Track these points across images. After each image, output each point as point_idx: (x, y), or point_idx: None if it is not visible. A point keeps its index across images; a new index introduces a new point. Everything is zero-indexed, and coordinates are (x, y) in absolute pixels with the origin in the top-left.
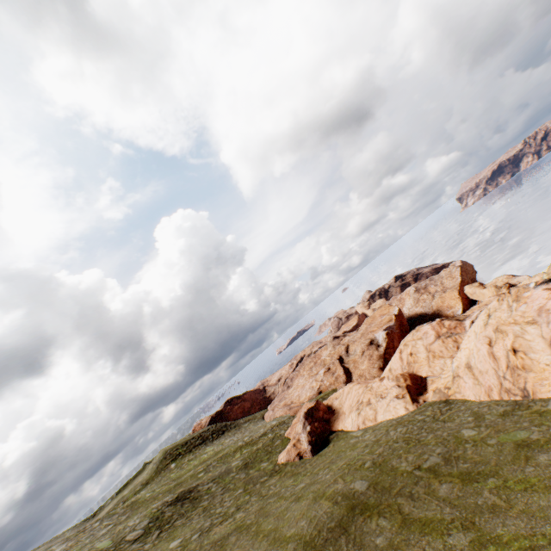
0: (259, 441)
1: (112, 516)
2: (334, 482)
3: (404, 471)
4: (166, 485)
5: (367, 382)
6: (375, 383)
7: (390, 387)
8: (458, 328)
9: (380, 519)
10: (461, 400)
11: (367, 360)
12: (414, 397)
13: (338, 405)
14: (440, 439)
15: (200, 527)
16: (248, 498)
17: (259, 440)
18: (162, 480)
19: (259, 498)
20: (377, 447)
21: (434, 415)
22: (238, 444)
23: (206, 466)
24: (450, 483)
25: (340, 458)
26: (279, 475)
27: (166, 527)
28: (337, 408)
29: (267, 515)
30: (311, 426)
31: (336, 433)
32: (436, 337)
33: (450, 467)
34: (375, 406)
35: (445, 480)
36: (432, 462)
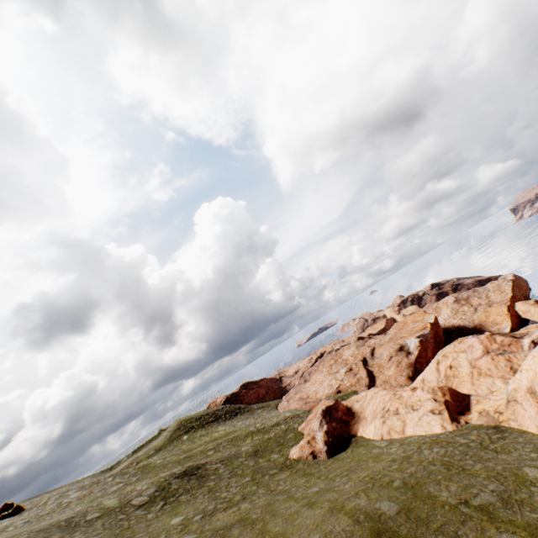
0: (271, 430)
1: (124, 475)
2: (355, 496)
3: (445, 503)
4: (176, 456)
5: (394, 390)
6: (406, 392)
7: (424, 400)
8: (513, 346)
9: None
10: (518, 430)
11: (394, 366)
12: (454, 415)
13: (359, 408)
14: (493, 473)
15: (203, 508)
16: (255, 489)
17: (271, 429)
18: (173, 450)
19: (267, 491)
20: (408, 465)
21: (481, 441)
22: (250, 429)
23: (216, 444)
24: (514, 534)
25: (361, 468)
26: (290, 471)
27: (171, 499)
28: (357, 411)
29: (274, 514)
30: (328, 425)
31: (355, 438)
32: (483, 352)
33: (511, 512)
34: (404, 418)
35: (505, 529)
36: (484, 500)
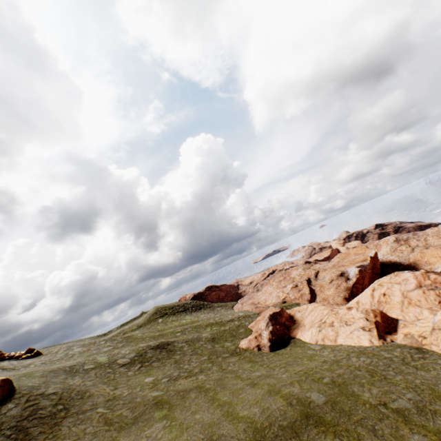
0: (227, 324)
1: (113, 341)
2: (290, 384)
3: (366, 402)
4: (153, 333)
5: (332, 307)
6: (342, 310)
7: (357, 318)
8: None
9: (336, 440)
10: (438, 354)
11: (334, 288)
12: (381, 334)
13: (300, 317)
14: (411, 385)
15: (169, 374)
16: (210, 366)
17: (227, 323)
18: (151, 328)
19: (219, 369)
20: (337, 367)
21: (403, 358)
22: (210, 321)
23: (183, 329)
24: (425, 437)
25: (297, 363)
26: (238, 357)
27: (146, 364)
28: (298, 319)
29: (224, 387)
30: (273, 327)
31: (293, 339)
32: (416, 286)
33: (425, 418)
34: (337, 330)
35: (418, 431)
36: (401, 405)
